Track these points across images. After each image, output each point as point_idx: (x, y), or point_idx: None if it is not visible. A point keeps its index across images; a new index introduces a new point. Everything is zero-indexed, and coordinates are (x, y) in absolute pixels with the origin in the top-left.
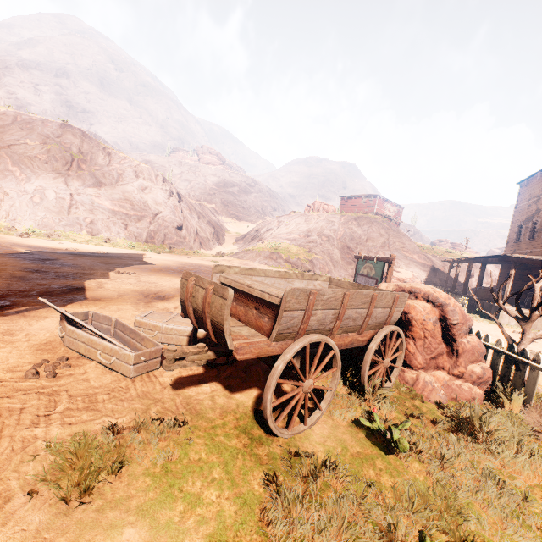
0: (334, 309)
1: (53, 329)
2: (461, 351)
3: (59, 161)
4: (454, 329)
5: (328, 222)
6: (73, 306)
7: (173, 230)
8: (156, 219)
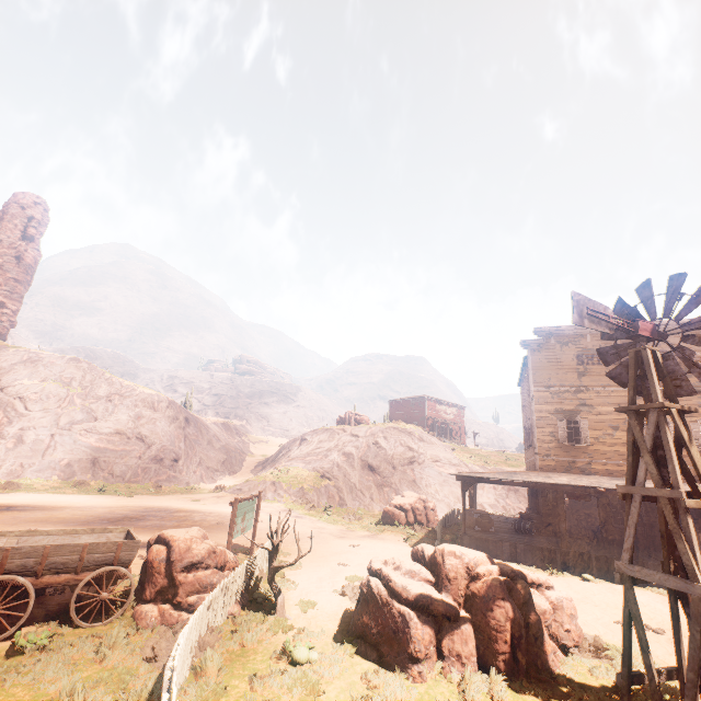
0: (35, 558)
1: None
2: (178, 583)
3: (52, 398)
4: (172, 565)
5: (351, 437)
6: None
7: (167, 463)
8: (148, 452)
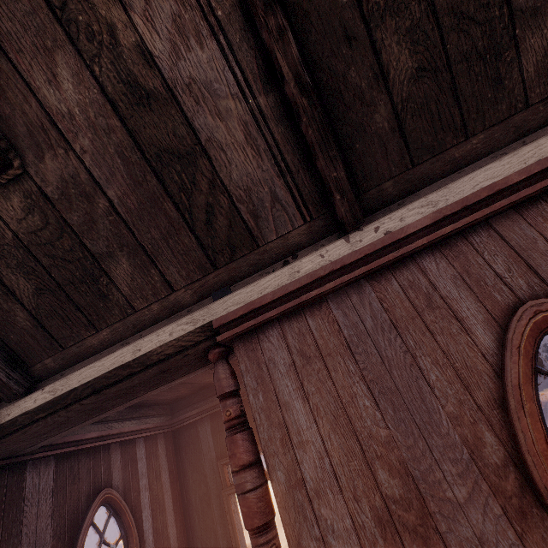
0: None
1: None
2: None
3: None
4: None
5: None
6: None
7: None
8: None
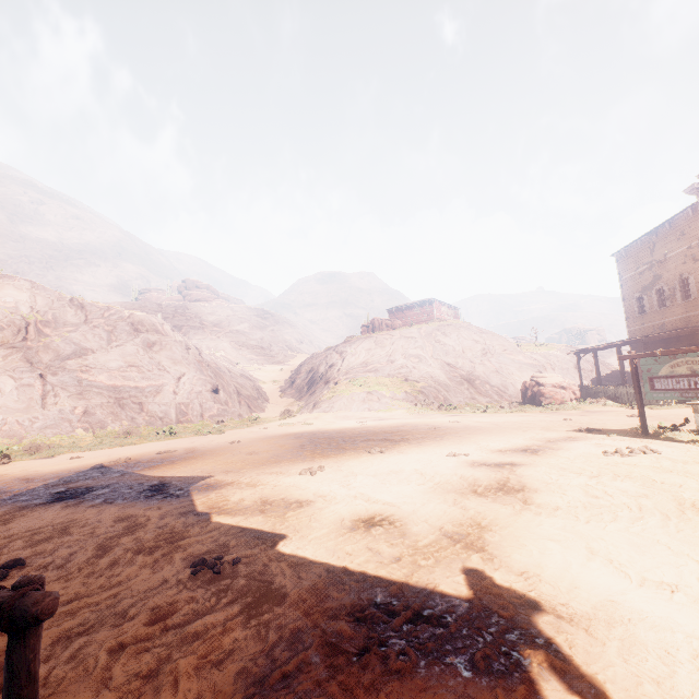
0: None
1: None
2: None
3: (6, 329)
4: None
5: (407, 339)
6: (521, 555)
7: (208, 396)
8: (181, 385)
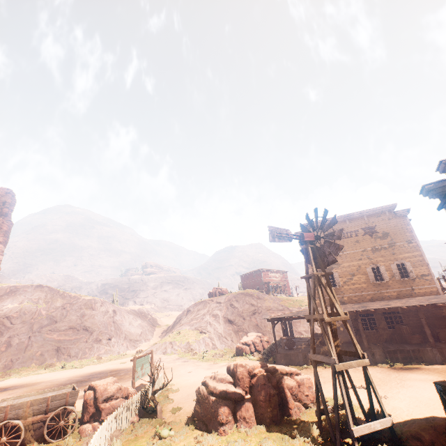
0: (23, 408)
1: None
2: (101, 409)
3: (27, 314)
4: (97, 400)
5: (216, 304)
6: None
7: (104, 342)
8: (91, 337)
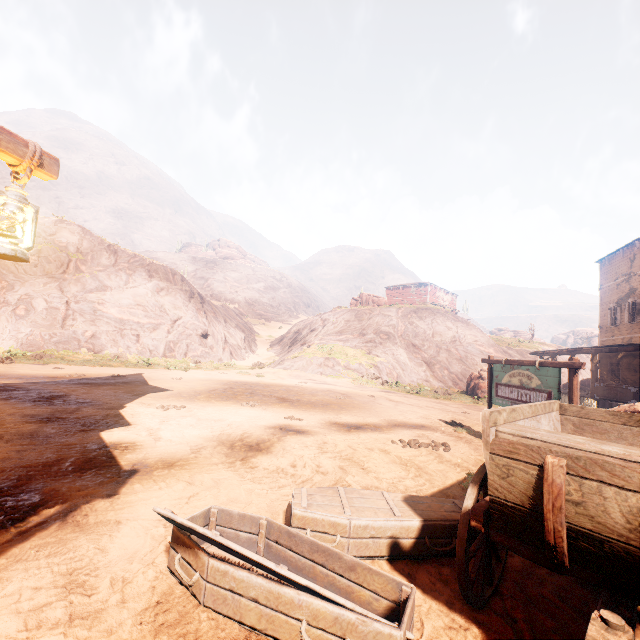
0: None
1: (148, 553)
2: None
3: (52, 263)
4: None
5: (383, 316)
6: (144, 485)
7: (197, 339)
8: (175, 327)
